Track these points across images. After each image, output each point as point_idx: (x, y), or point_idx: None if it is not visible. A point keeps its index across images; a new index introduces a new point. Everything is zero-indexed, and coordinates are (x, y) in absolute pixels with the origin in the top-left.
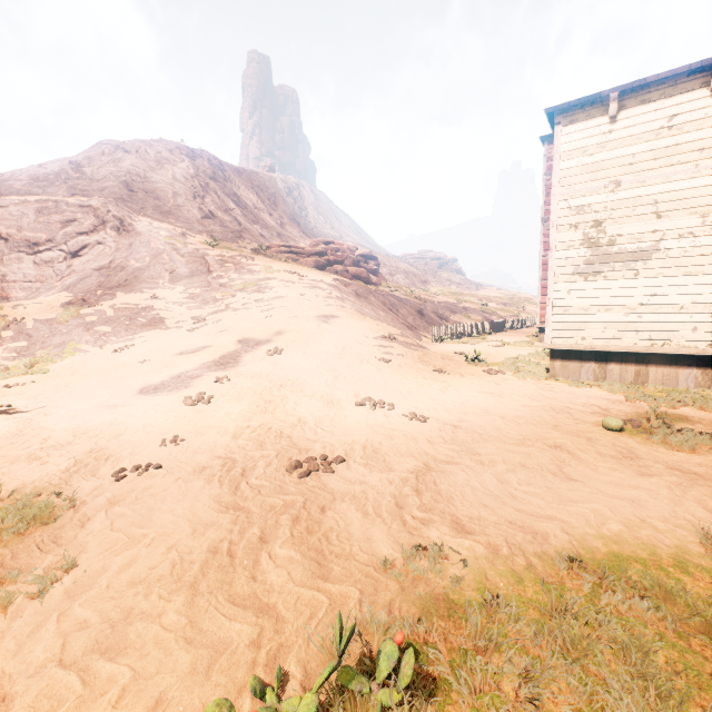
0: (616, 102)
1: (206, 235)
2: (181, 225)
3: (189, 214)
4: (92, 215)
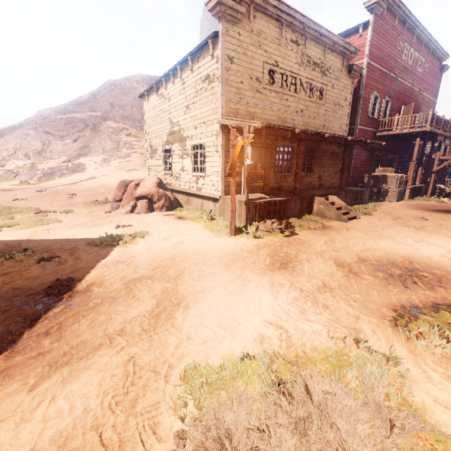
0: (146, 96)
1: (139, 128)
2: (129, 123)
3: (136, 117)
4: (83, 123)
